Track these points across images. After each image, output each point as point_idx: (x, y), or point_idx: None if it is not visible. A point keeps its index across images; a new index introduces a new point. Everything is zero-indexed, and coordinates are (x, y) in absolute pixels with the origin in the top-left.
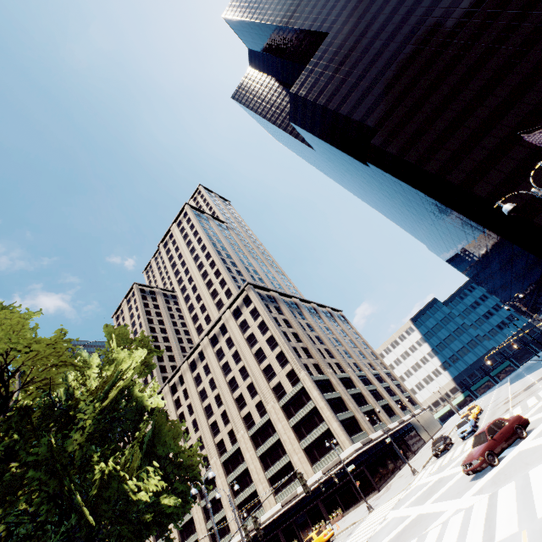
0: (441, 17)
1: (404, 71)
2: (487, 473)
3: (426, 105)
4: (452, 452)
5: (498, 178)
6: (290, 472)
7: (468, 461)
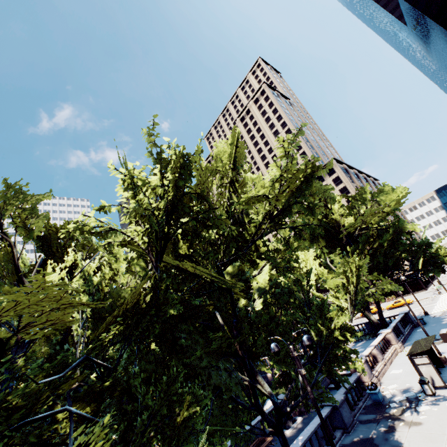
0: None
1: None
2: None
3: None
4: None
5: None
6: None
7: None
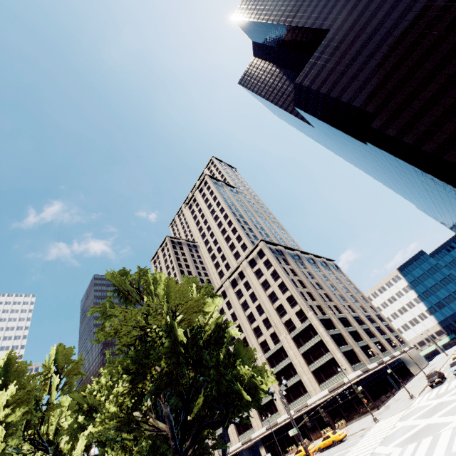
0: (439, 12)
1: (402, 63)
2: None
3: (423, 93)
4: (447, 385)
5: None
6: (301, 388)
7: None
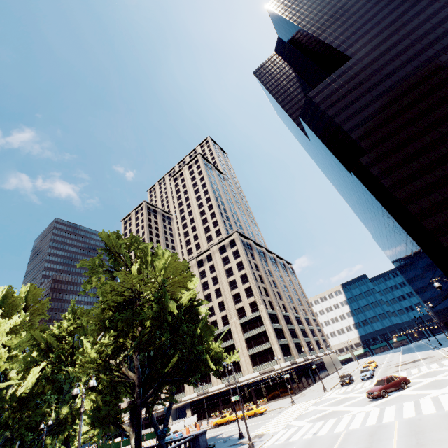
0: (443, 81)
1: (401, 113)
2: (379, 400)
3: (409, 146)
4: (354, 385)
5: (443, 219)
6: (236, 367)
7: (371, 392)
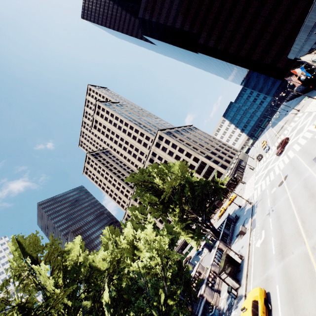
0: None
1: None
2: (282, 153)
3: (221, 16)
4: (265, 157)
5: (260, 50)
6: None
7: (277, 152)
